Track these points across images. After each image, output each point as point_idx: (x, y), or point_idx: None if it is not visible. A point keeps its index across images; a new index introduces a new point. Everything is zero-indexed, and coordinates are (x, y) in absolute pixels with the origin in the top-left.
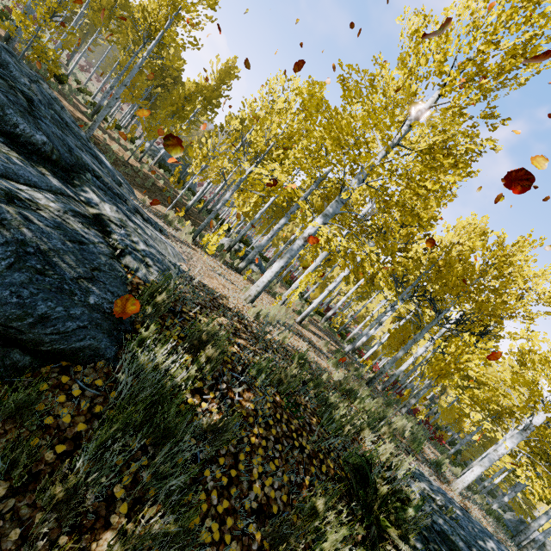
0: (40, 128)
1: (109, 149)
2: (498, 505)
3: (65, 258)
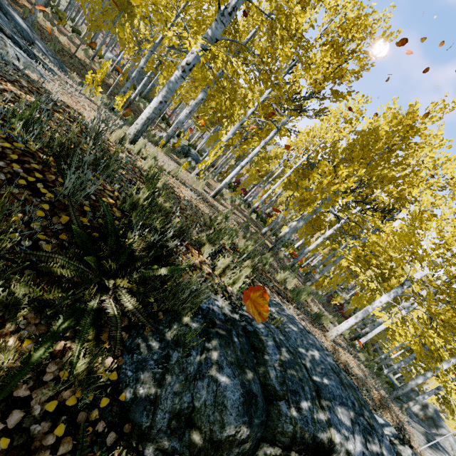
0: None
1: (55, 38)
2: (387, 371)
3: None
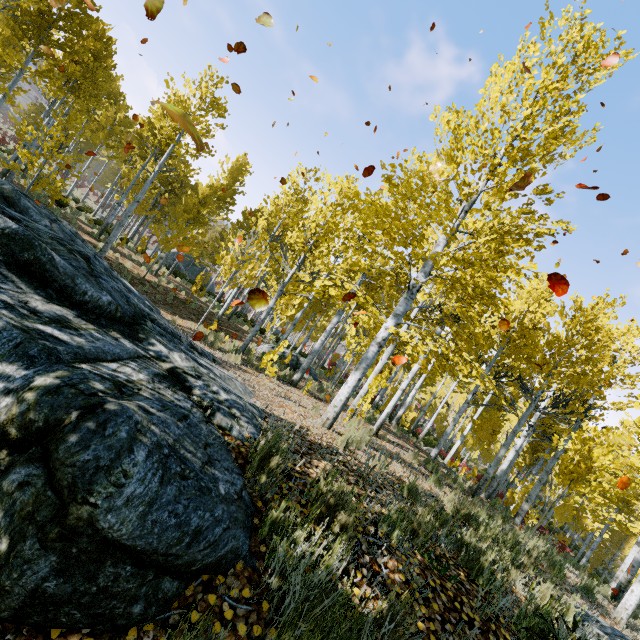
0: (102, 288)
1: (124, 268)
2: None
3: (186, 445)
